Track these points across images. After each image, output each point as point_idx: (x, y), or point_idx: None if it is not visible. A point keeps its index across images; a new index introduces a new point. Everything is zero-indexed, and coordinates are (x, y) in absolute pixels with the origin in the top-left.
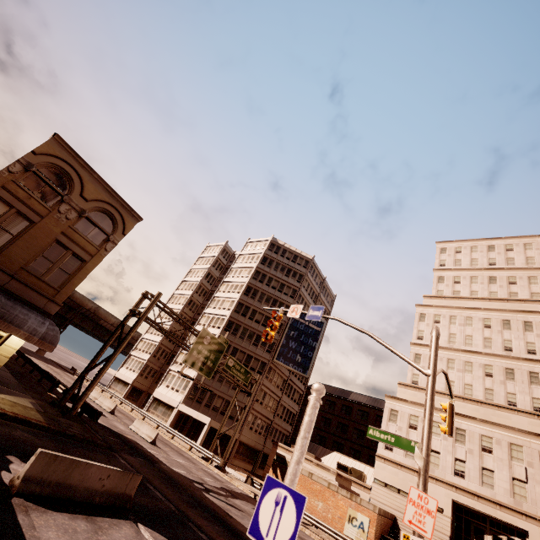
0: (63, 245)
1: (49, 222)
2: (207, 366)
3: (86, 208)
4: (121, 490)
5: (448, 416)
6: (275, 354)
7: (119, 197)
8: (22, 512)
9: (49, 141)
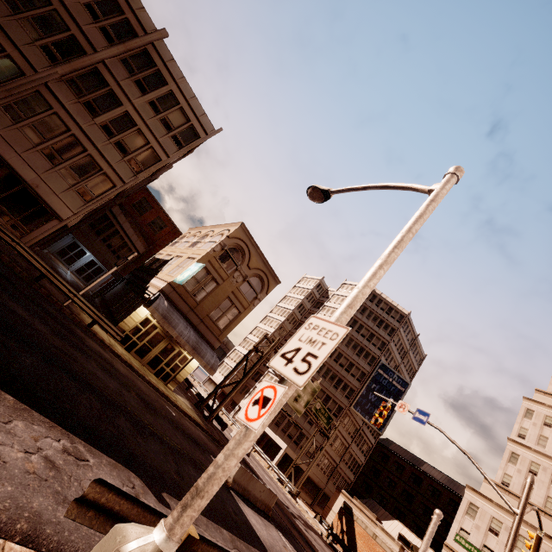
0: (231, 300)
1: (227, 284)
2: (300, 405)
3: (248, 274)
4: (267, 502)
5: (533, 546)
6: (353, 402)
7: (269, 266)
8: (238, 501)
9: (238, 228)
